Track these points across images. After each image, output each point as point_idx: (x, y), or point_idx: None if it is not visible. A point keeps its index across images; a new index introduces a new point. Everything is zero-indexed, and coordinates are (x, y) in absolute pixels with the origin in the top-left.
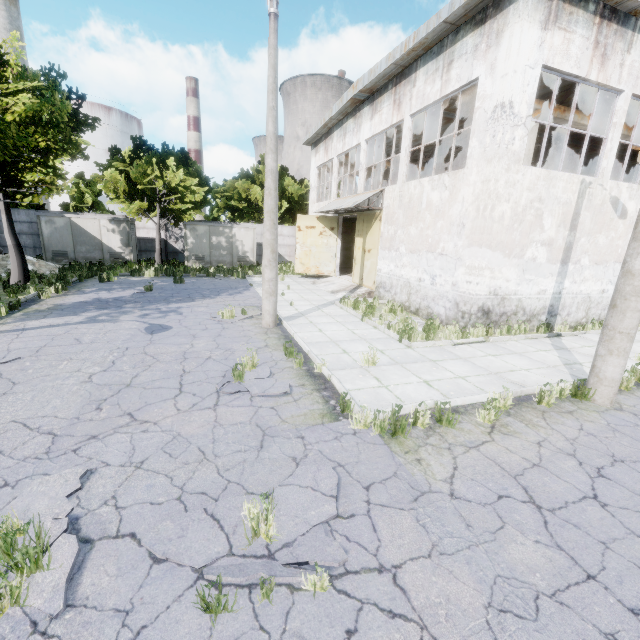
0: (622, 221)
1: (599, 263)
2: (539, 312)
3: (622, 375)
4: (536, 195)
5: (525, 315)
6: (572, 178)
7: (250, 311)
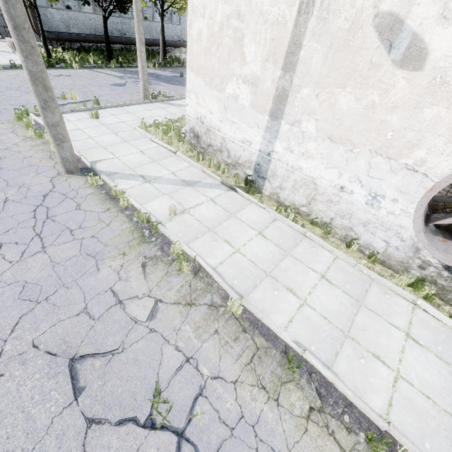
0: (407, 74)
1: (337, 140)
2: (244, 164)
3: (57, 154)
4: (234, 8)
5: (230, 158)
6: None
7: (170, 95)
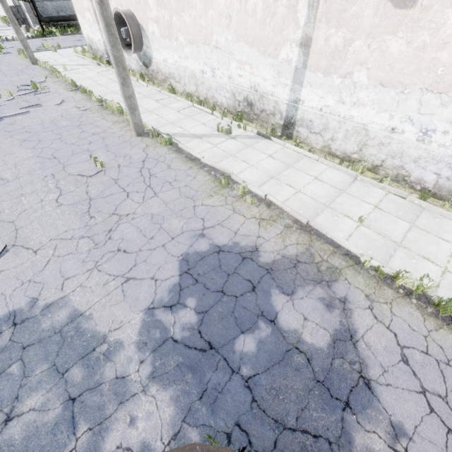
0: None
1: None
2: (104, 53)
3: (27, 55)
4: None
5: (101, 53)
6: None
7: None
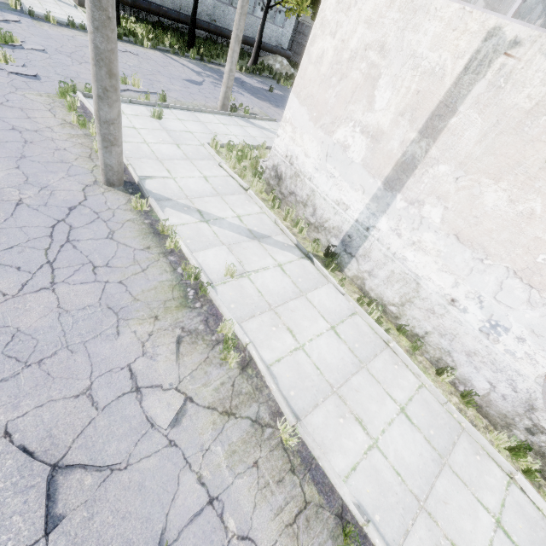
0: None
1: (466, 242)
2: (331, 229)
3: (100, 158)
4: (378, 37)
5: (314, 217)
6: (466, 18)
7: (252, 112)
